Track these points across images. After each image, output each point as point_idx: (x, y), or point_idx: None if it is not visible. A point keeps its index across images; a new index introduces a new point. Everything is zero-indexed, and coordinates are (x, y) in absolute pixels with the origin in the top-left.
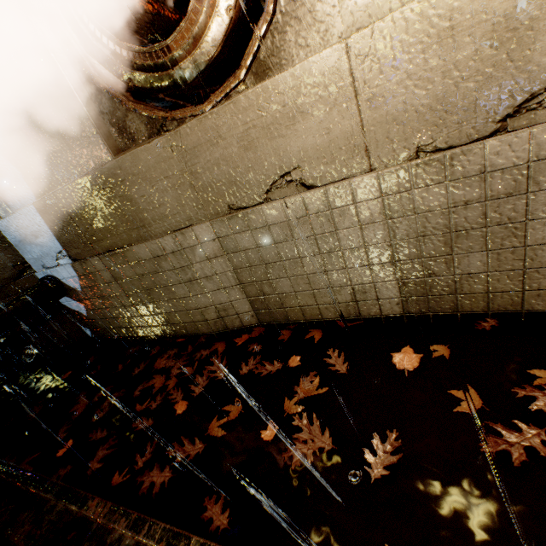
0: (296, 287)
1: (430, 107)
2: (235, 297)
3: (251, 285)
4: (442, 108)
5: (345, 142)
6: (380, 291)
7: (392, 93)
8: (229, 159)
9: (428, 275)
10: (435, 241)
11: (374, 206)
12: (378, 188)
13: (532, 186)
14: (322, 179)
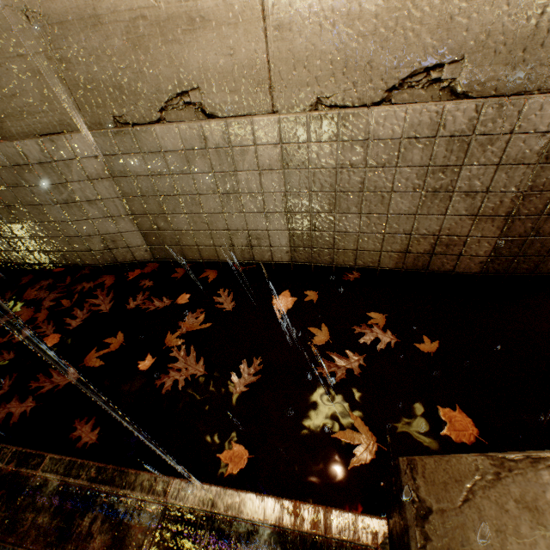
0: (193, 225)
1: (333, 56)
2: (125, 228)
3: (144, 217)
4: (343, 61)
5: (250, 72)
6: (273, 239)
7: (300, 27)
8: (113, 55)
9: (314, 229)
10: (323, 198)
11: (273, 153)
12: (278, 133)
13: (401, 161)
14: (224, 110)
